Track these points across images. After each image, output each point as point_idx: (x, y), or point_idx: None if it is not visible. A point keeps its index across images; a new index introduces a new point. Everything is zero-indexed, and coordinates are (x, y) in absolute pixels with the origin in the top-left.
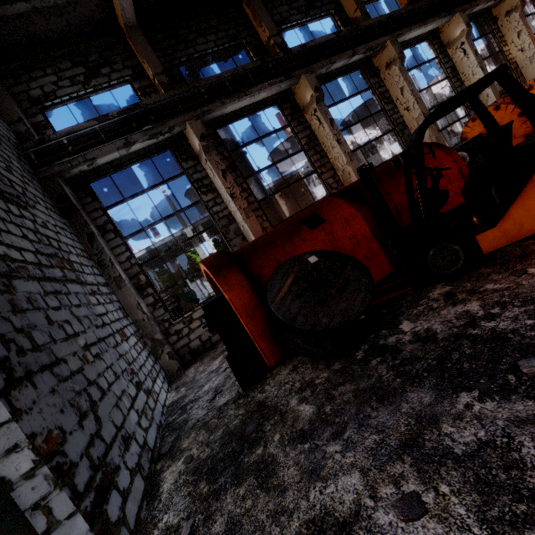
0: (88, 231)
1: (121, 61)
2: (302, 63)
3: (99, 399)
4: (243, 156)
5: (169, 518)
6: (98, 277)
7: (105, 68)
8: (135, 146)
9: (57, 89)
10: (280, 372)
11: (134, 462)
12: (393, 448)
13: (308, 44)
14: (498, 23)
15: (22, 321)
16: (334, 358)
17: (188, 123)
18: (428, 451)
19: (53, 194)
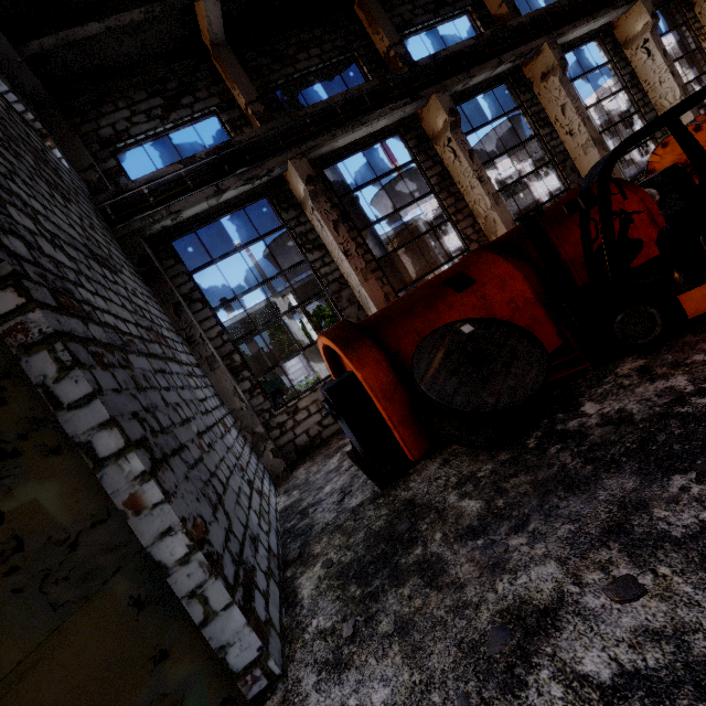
0: (174, 300)
1: (206, 88)
2: (432, 79)
3: (223, 492)
4: (355, 203)
5: (319, 622)
6: (189, 356)
7: (187, 98)
8: (227, 194)
9: (131, 127)
10: (426, 467)
11: (265, 566)
12: (594, 536)
13: (440, 54)
14: (695, 10)
15: (146, 400)
16: (499, 447)
17: (291, 163)
18: (639, 536)
19: (133, 256)
